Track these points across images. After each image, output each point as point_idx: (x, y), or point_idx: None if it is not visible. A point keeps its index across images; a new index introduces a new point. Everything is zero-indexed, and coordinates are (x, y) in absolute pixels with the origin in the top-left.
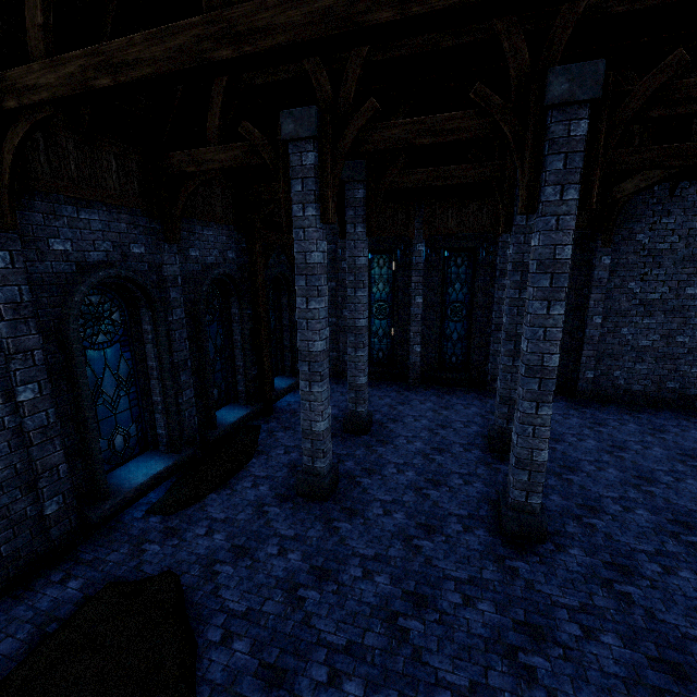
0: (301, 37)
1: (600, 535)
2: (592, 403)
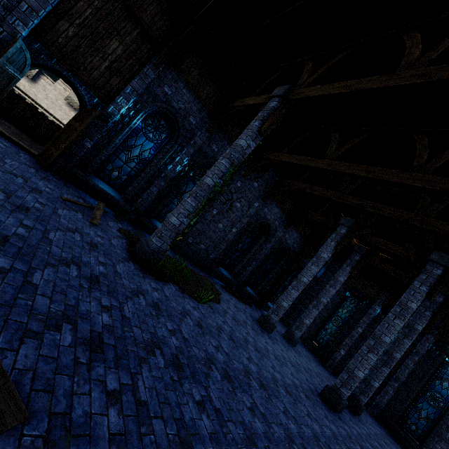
0: (352, 204)
1: (365, 444)
2: None
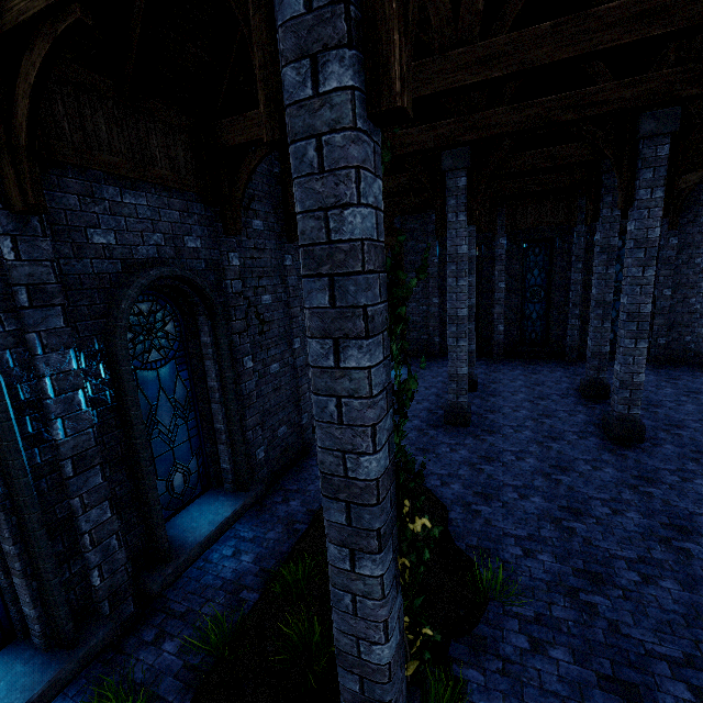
0: (517, 128)
1: (686, 438)
2: (665, 366)
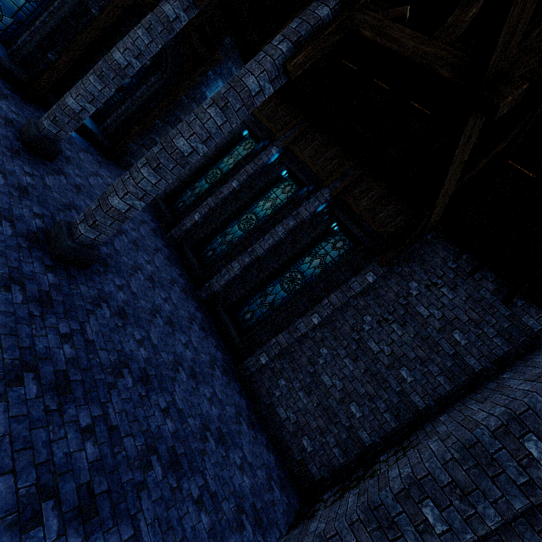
0: None
1: None
2: (238, 383)
